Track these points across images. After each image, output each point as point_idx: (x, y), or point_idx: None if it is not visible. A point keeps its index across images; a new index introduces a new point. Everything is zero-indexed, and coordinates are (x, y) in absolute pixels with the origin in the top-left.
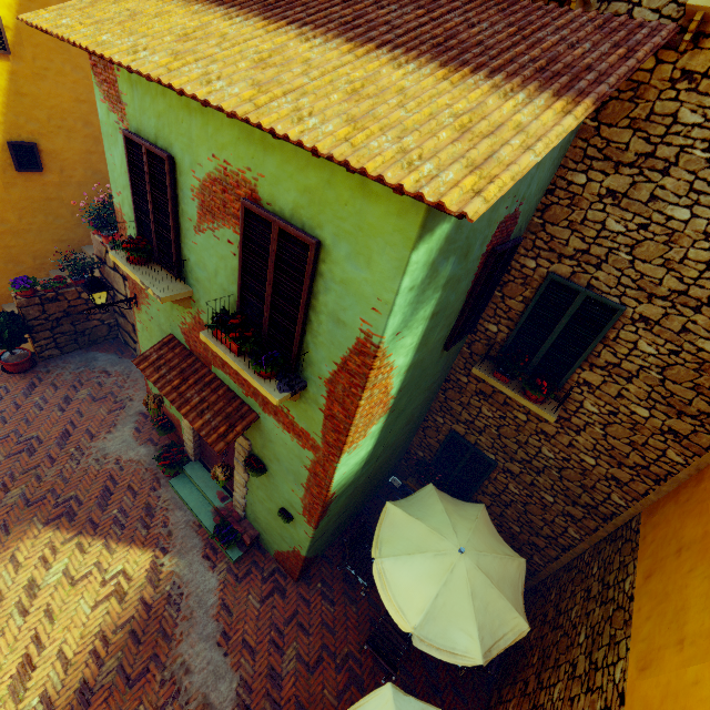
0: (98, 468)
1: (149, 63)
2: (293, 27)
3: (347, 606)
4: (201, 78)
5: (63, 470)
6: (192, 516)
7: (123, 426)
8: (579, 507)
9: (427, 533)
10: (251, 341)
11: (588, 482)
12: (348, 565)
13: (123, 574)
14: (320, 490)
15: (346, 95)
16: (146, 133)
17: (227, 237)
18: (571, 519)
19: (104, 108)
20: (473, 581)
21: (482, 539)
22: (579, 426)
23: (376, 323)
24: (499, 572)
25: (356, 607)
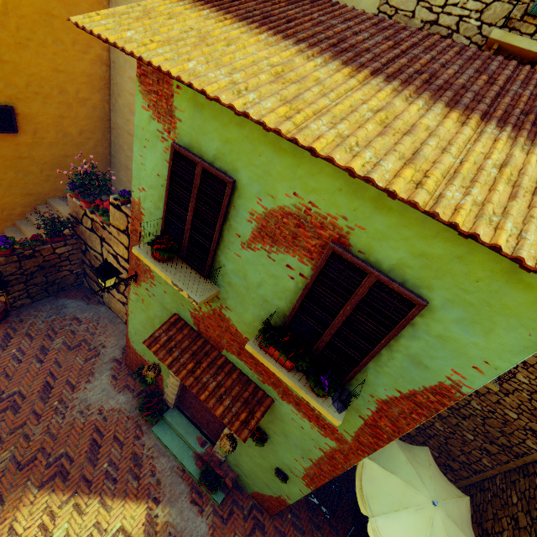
0: (83, 421)
1: (264, 110)
2: (381, 79)
3: (314, 533)
4: (337, 140)
5: (50, 426)
6: (175, 461)
7: (100, 374)
8: (496, 445)
9: (403, 486)
10: (307, 360)
11: (508, 429)
12: (314, 497)
13: (122, 531)
14: (332, 469)
15: (506, 186)
16: (201, 151)
17: (288, 263)
18: (487, 453)
19: (145, 114)
20: (448, 532)
21: (440, 485)
22: (509, 390)
23: (473, 378)
24: (459, 516)
25: (321, 532)
